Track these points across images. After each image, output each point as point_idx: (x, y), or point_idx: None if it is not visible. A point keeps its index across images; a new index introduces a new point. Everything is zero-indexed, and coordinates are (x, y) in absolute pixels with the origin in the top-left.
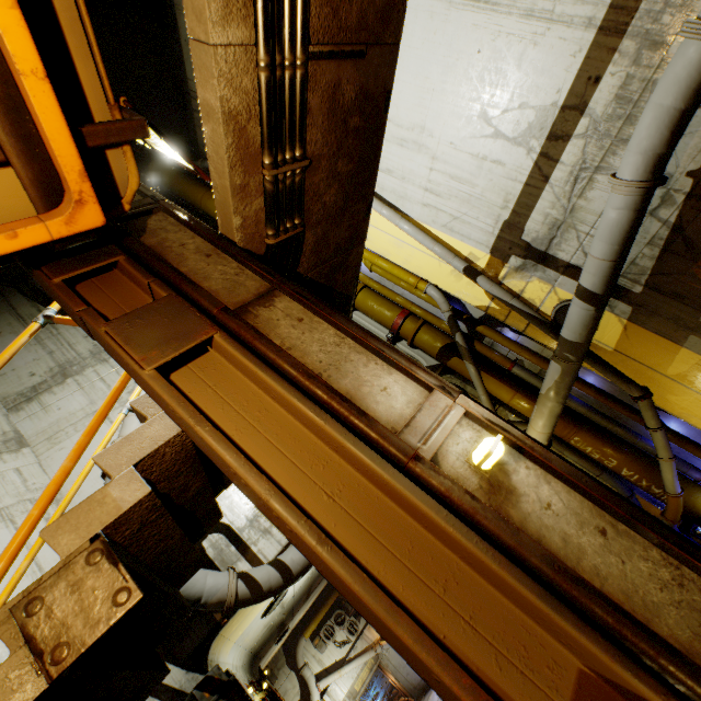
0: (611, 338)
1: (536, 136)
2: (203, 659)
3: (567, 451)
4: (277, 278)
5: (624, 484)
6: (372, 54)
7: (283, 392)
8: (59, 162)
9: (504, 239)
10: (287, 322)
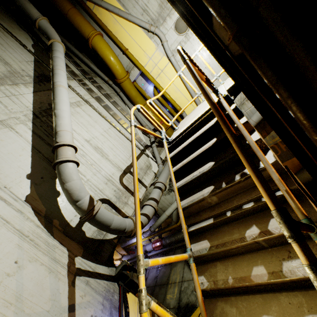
0: None
1: None
2: (111, 261)
3: None
4: None
5: None
6: None
7: None
8: None
9: None
10: None
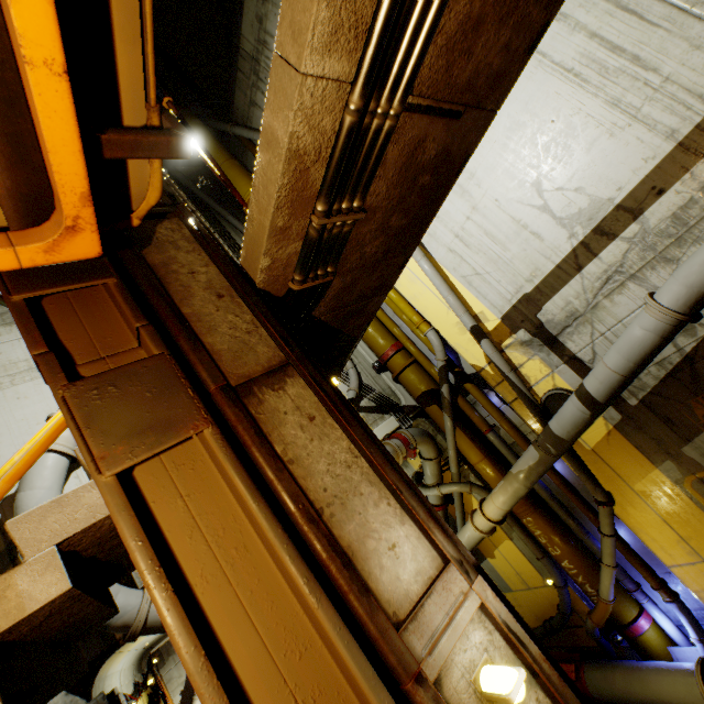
0: (592, 438)
1: (583, 224)
2: (89, 681)
3: (517, 527)
4: (296, 353)
5: (561, 573)
6: (468, 116)
7: (273, 543)
8: (55, 179)
9: (519, 310)
10: (295, 419)
